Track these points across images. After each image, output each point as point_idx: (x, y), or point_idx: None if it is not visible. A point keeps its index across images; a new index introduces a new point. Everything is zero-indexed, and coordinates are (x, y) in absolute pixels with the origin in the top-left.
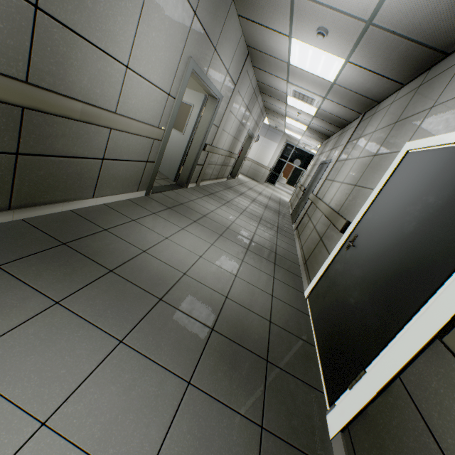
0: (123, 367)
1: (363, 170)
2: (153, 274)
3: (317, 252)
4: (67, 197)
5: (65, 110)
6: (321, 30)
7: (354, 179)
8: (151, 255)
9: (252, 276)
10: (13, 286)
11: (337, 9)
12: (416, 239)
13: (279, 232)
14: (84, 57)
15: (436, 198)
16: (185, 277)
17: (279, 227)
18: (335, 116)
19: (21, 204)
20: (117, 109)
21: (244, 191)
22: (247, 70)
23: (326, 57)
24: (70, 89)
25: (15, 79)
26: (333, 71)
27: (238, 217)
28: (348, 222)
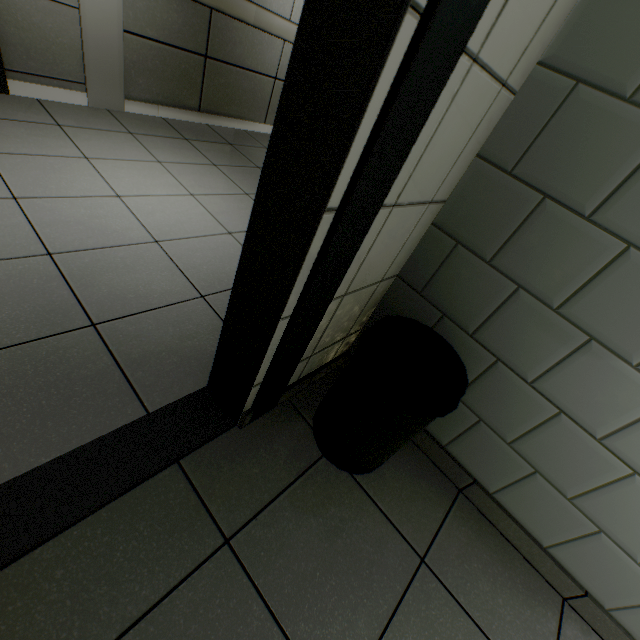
0: (242, 202)
1: None
2: None
3: None
4: (242, 116)
5: (242, 14)
6: None
7: None
8: None
9: None
10: (192, 150)
11: None
12: None
13: None
14: None
15: None
16: None
17: None
18: None
19: (207, 110)
20: (292, 18)
21: None
22: None
23: None
24: None
25: None
26: None
27: None
28: None
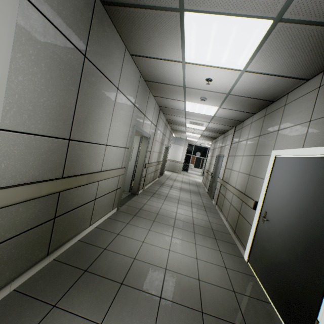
0: None
1: (250, 164)
2: (147, 276)
3: (241, 223)
4: (77, 232)
5: (80, 182)
6: (203, 98)
7: (246, 170)
8: (140, 260)
9: (206, 255)
10: (70, 320)
11: (209, 90)
12: (307, 216)
13: (206, 210)
14: (88, 150)
15: (307, 189)
16: (167, 271)
17: (204, 206)
18: (217, 129)
19: (53, 248)
20: (102, 168)
21: (172, 183)
22: (160, 116)
23: (207, 107)
24: (81, 169)
25: (59, 179)
26: (212, 112)
27: (177, 207)
28: (255, 201)
